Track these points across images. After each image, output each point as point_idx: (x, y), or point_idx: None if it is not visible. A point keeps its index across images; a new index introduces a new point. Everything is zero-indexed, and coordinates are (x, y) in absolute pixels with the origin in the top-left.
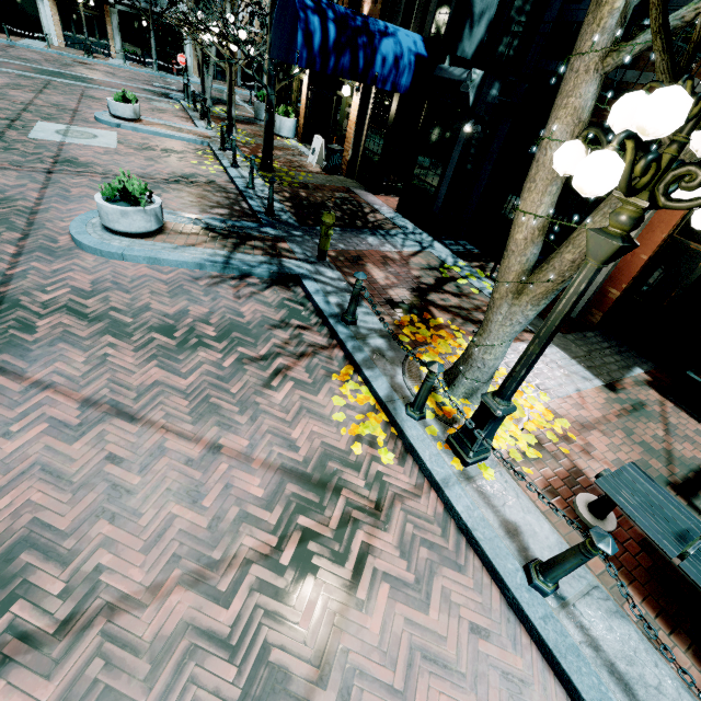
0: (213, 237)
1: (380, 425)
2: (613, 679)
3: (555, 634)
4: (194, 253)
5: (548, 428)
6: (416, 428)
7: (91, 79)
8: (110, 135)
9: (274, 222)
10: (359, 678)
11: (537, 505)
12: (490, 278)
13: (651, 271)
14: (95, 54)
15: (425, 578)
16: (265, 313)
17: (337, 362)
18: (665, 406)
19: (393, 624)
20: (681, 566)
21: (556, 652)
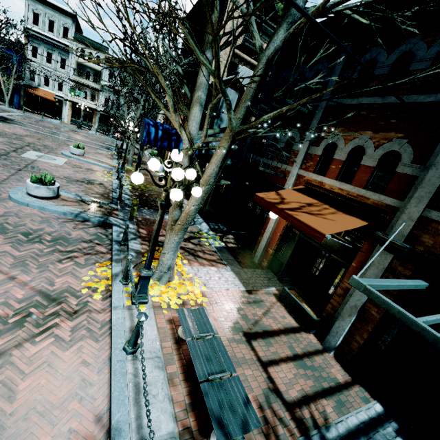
0: (81, 204)
1: (105, 285)
2: (134, 387)
3: (119, 367)
4: (65, 208)
5: (194, 300)
6: (120, 287)
7: (73, 137)
8: (63, 160)
9: (119, 203)
10: (10, 365)
11: (158, 325)
12: (222, 241)
13: (283, 241)
14: (84, 128)
15: (75, 341)
16: (83, 236)
17: (105, 259)
18: (274, 304)
19: (44, 352)
20: (187, 341)
21: (113, 372)
